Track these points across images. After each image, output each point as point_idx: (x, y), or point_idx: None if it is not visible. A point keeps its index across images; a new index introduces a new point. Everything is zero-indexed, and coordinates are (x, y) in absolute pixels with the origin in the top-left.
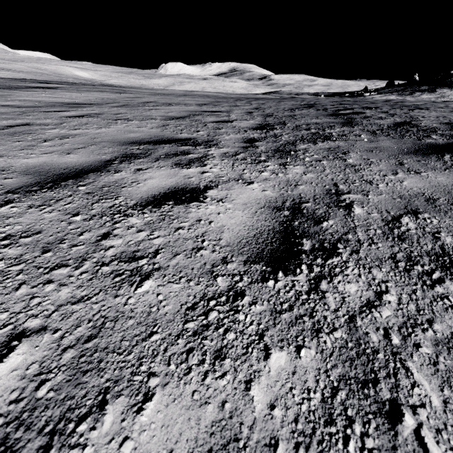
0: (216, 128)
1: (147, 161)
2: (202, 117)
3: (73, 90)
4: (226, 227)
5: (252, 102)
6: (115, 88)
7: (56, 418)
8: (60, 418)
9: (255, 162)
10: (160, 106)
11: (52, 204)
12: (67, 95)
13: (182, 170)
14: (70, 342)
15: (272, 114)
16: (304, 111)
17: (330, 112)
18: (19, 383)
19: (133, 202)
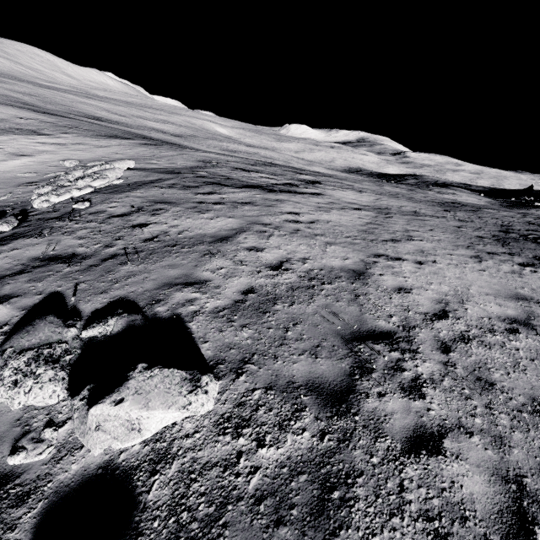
0: (483, 244)
1: (489, 258)
2: (461, 232)
3: (335, 187)
4: (536, 281)
5: (458, 215)
6: (336, 180)
7: (538, 294)
8: (539, 294)
9: (525, 266)
10: (419, 216)
11: (490, 268)
12: (348, 195)
13: (505, 264)
14: (530, 289)
15: (494, 234)
16: (513, 235)
17: (531, 239)
18: (530, 290)
19: (507, 271)
